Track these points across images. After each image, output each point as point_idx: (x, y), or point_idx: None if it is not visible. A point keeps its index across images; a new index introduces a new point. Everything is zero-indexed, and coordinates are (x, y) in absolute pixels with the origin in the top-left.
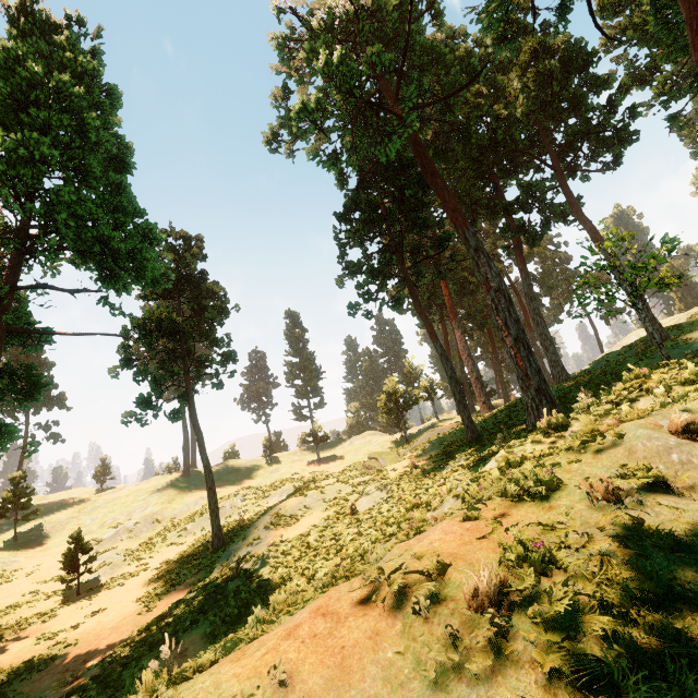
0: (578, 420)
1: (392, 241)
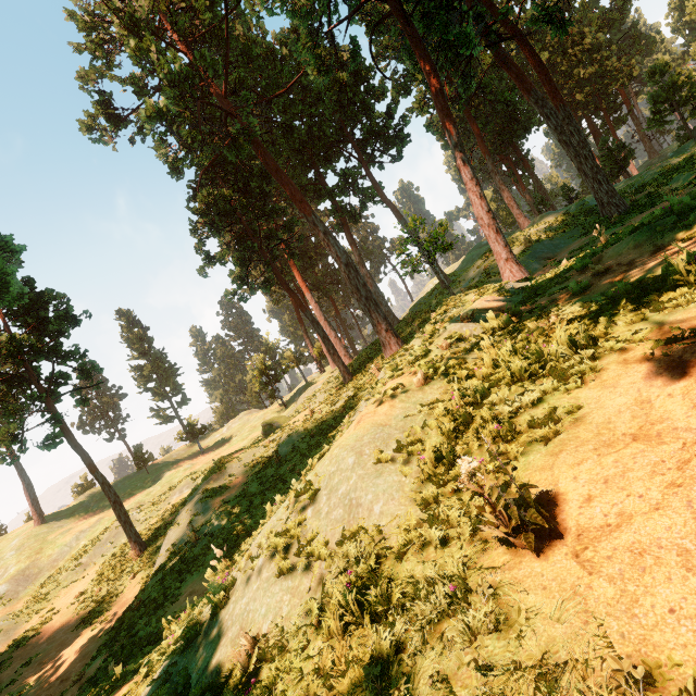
0: (420, 338)
1: (247, 229)
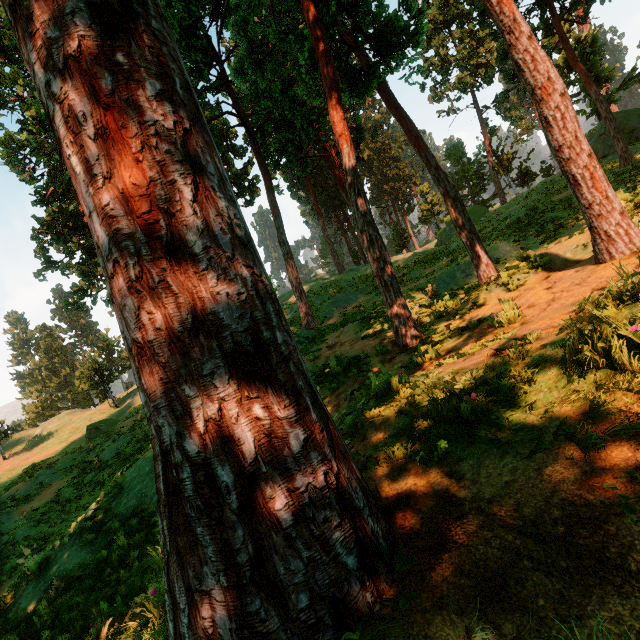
0: None
1: None
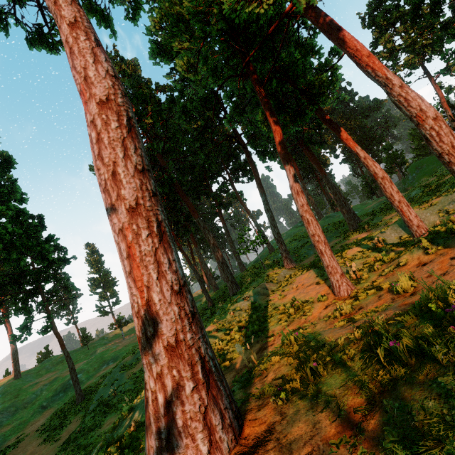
0: (238, 295)
1: None
